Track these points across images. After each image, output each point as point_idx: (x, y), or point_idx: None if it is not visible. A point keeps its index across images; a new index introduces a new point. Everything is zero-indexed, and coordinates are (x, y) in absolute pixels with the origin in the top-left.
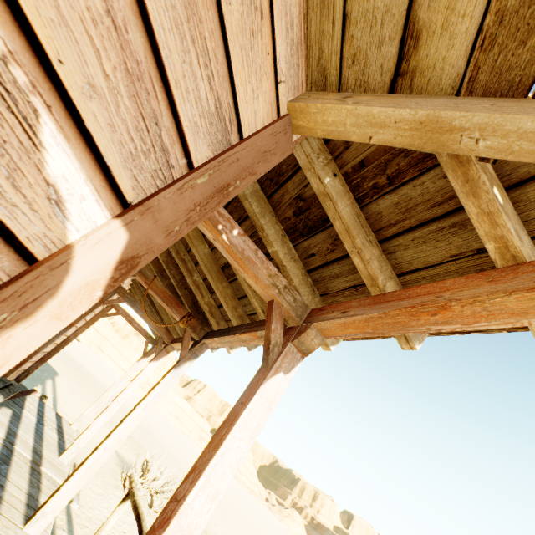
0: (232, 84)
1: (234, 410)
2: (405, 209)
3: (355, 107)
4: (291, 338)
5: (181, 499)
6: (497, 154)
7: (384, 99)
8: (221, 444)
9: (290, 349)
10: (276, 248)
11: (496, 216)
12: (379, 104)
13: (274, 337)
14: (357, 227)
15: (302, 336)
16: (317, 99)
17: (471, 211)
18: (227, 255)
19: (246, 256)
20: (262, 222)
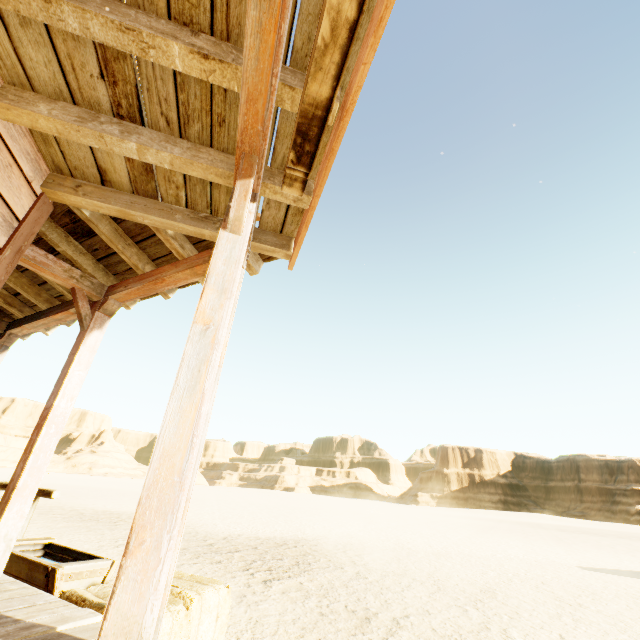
0: (7, 203)
1: (69, 359)
2: (142, 228)
3: (85, 199)
4: (97, 308)
5: (51, 406)
6: (153, 225)
7: (100, 192)
8: (67, 376)
9: (99, 316)
10: (64, 248)
11: (170, 241)
12: (97, 198)
13: (84, 311)
14: (118, 238)
15: (104, 306)
16: (60, 186)
17: (162, 238)
18: (20, 262)
19: (39, 261)
20: (43, 230)
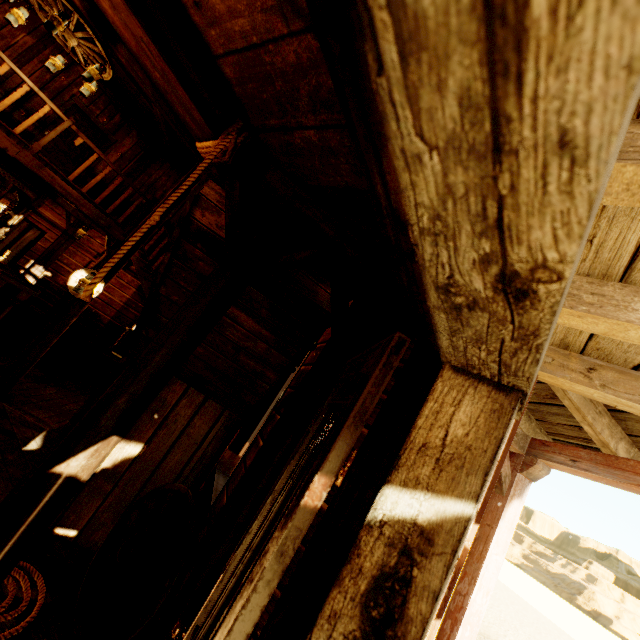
0: None
1: (482, 529)
2: None
3: (603, 393)
4: (518, 468)
5: (466, 595)
6: None
7: (628, 381)
8: (484, 559)
9: (519, 478)
10: None
11: None
12: (626, 392)
13: (503, 470)
14: (586, 405)
15: (529, 469)
16: (563, 369)
17: None
18: None
19: None
20: None
